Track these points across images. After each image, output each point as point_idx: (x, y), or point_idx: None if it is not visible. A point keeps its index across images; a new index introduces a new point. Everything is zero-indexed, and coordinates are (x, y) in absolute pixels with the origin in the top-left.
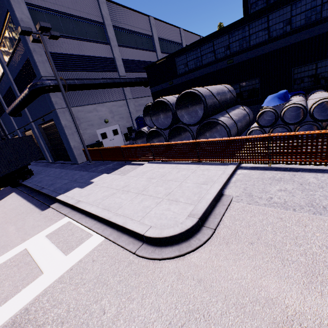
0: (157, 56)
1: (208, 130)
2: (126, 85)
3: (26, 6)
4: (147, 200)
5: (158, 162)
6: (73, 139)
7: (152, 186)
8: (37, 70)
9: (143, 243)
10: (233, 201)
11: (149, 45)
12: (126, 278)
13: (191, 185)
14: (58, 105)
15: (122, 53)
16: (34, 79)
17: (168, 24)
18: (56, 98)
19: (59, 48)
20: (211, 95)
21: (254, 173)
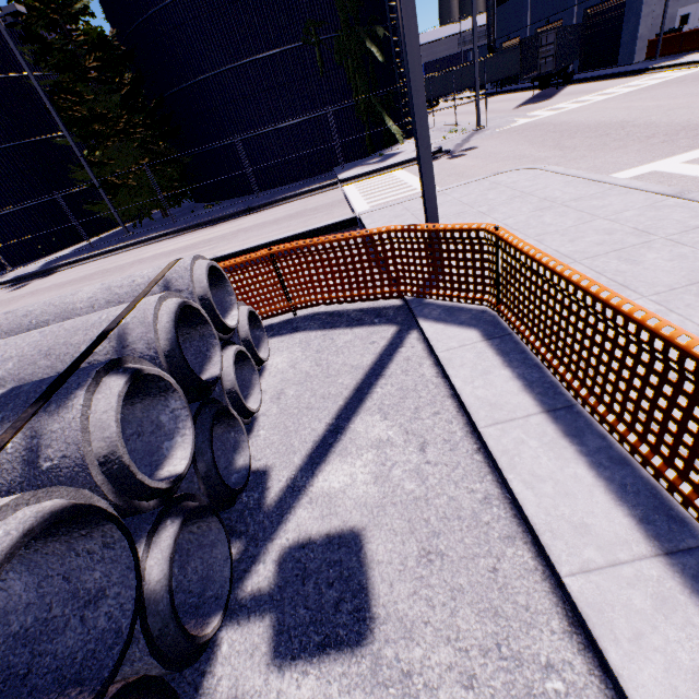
0: None
1: None
2: None
3: None
4: None
5: None
6: (644, 24)
7: None
8: None
9: None
10: None
11: None
12: None
13: None
14: None
15: None
16: None
17: None
18: None
19: None
20: None
21: None
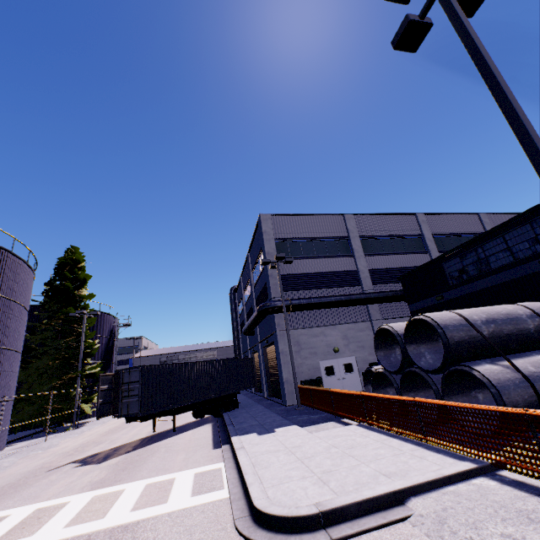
0: (430, 258)
1: (481, 386)
2: (370, 301)
3: (275, 241)
4: (298, 470)
5: (370, 426)
6: (287, 369)
7: (322, 456)
8: (269, 292)
9: (250, 515)
10: (408, 521)
11: (416, 246)
12: (207, 538)
13: (367, 471)
14: (279, 326)
15: (370, 262)
16: (267, 299)
17: (452, 214)
18: (280, 319)
19: (294, 270)
20: (464, 323)
21: (503, 492)
